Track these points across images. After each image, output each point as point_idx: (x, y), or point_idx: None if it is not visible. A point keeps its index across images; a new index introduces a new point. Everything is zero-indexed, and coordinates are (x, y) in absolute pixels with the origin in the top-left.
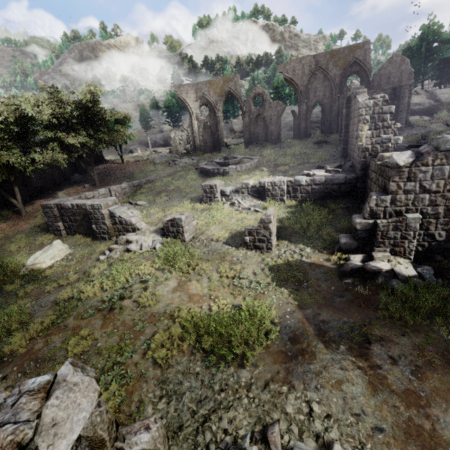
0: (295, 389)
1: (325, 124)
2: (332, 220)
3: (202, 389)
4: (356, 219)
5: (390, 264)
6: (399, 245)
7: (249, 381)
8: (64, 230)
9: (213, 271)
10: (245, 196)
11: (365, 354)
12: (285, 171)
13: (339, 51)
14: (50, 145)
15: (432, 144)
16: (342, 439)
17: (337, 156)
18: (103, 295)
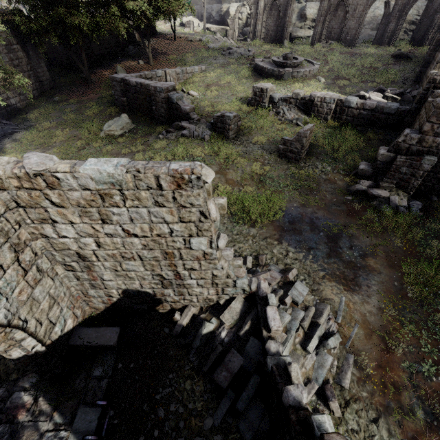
0: (282, 244)
1: (421, 29)
2: (363, 148)
3: (226, 231)
4: (381, 150)
5: (390, 194)
6: (406, 180)
7: (255, 234)
8: (127, 106)
9: (247, 166)
10: (292, 107)
11: (335, 239)
12: (342, 86)
13: None
14: (113, 7)
15: None
16: (299, 268)
17: (409, 80)
18: None
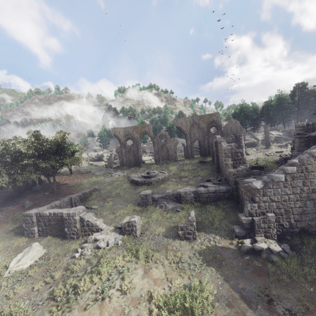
0: None
1: (202, 151)
2: (225, 215)
3: None
4: (241, 217)
5: (266, 244)
6: (268, 231)
7: None
8: (37, 233)
9: (164, 258)
10: (169, 201)
11: (273, 308)
12: (186, 181)
13: (204, 116)
14: (29, 167)
15: (269, 178)
16: None
17: (215, 172)
18: (94, 288)
